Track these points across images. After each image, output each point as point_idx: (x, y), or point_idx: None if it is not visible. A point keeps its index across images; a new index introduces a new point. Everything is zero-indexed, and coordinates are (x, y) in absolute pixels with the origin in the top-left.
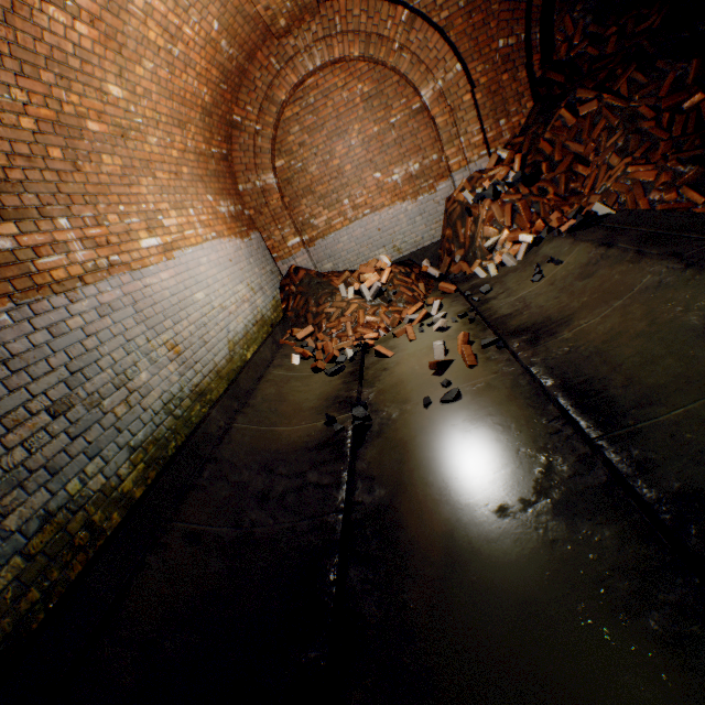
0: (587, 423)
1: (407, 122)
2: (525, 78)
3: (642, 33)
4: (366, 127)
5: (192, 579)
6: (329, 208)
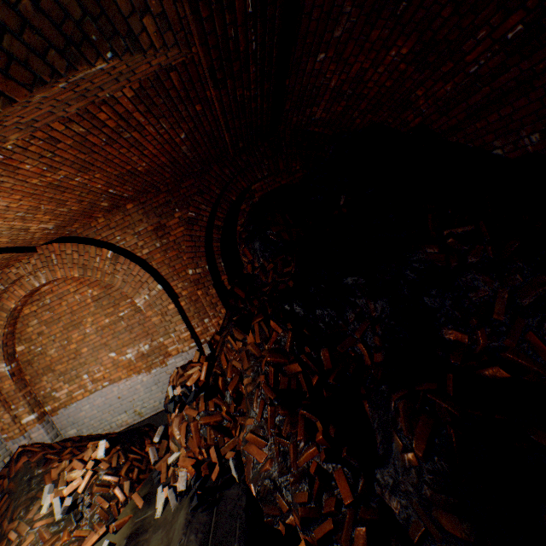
0: None
1: (134, 315)
2: (217, 292)
3: (288, 274)
4: (99, 318)
5: None
6: (71, 382)
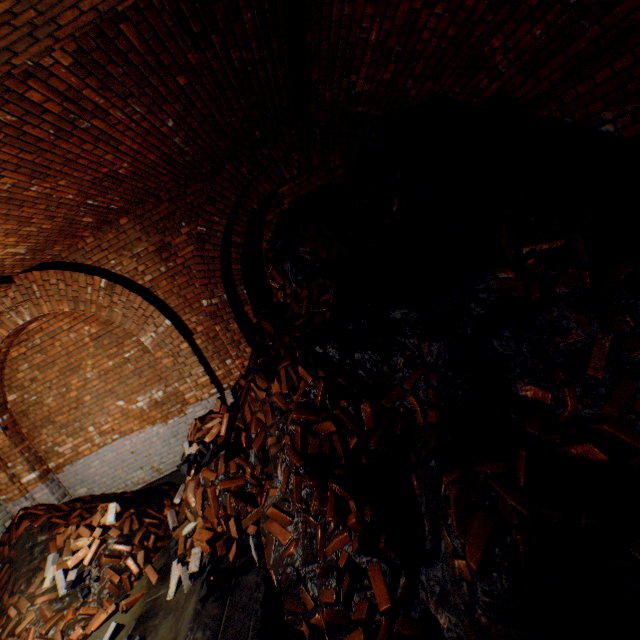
0: None
1: (142, 355)
2: (239, 327)
3: (326, 303)
4: (100, 361)
5: None
6: (75, 435)
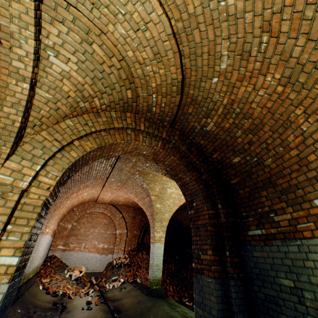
0: (115, 312)
1: (110, 234)
2: (137, 241)
3: None
4: (101, 229)
5: (20, 316)
6: (78, 243)
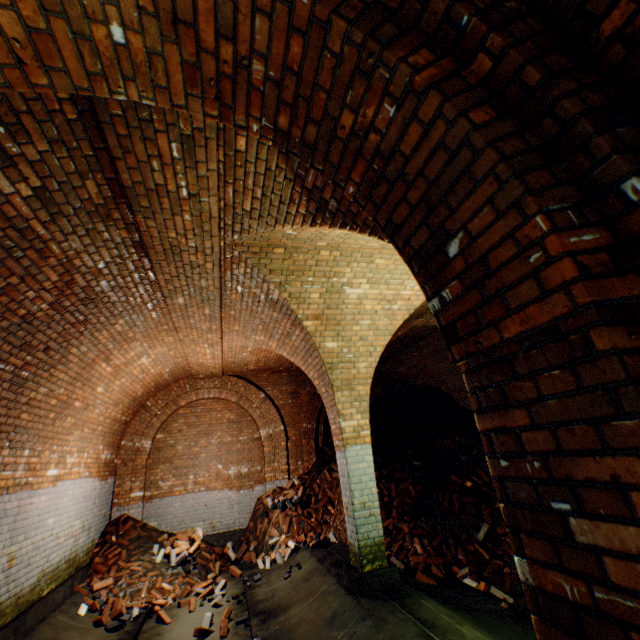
0: None
1: (249, 441)
2: (314, 445)
3: None
4: (225, 435)
5: None
6: (178, 477)
